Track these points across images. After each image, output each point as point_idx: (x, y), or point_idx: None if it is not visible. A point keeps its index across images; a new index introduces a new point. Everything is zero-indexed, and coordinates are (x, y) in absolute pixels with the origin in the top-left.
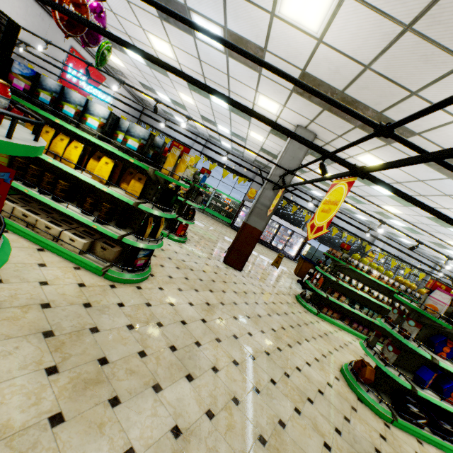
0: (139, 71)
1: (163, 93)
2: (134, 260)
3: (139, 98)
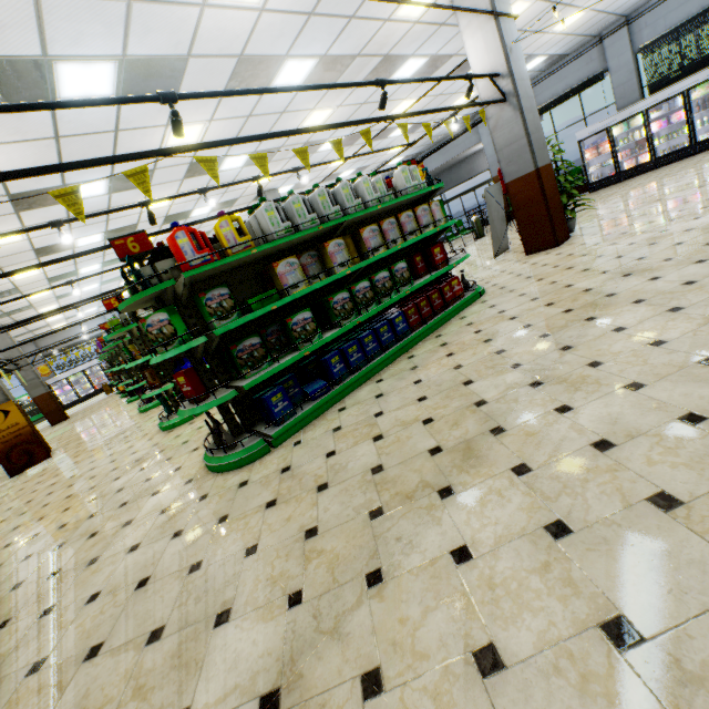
0: None
1: None
2: None
3: None
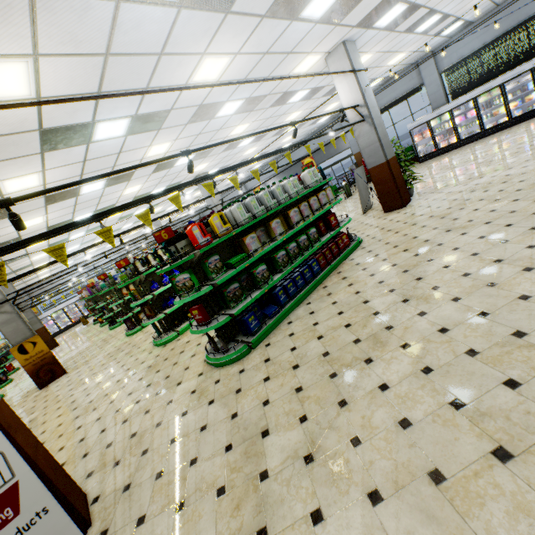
0: None
1: None
2: (2, 379)
3: None
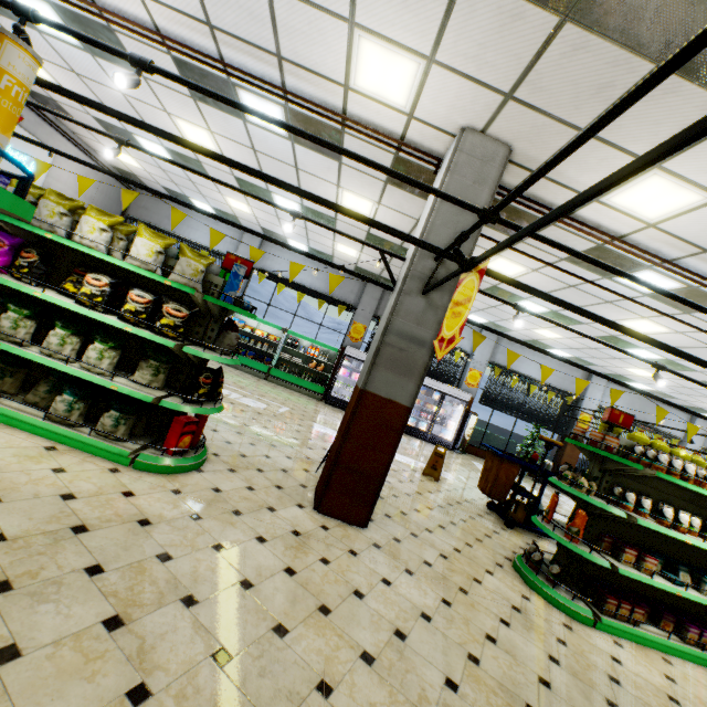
0: (81, 81)
1: (150, 135)
2: None
3: (119, 172)
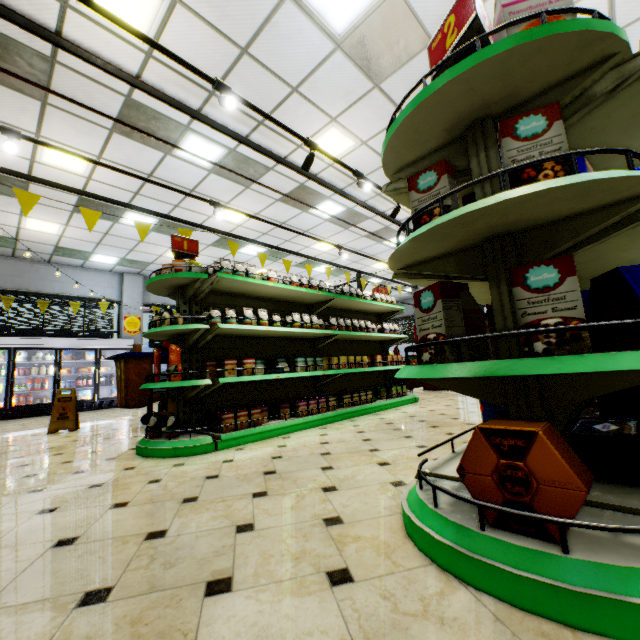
0: None
1: None
2: None
3: None
